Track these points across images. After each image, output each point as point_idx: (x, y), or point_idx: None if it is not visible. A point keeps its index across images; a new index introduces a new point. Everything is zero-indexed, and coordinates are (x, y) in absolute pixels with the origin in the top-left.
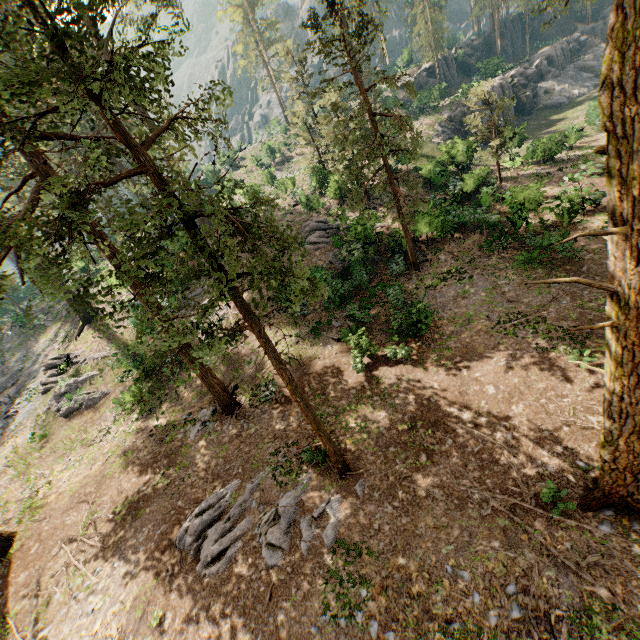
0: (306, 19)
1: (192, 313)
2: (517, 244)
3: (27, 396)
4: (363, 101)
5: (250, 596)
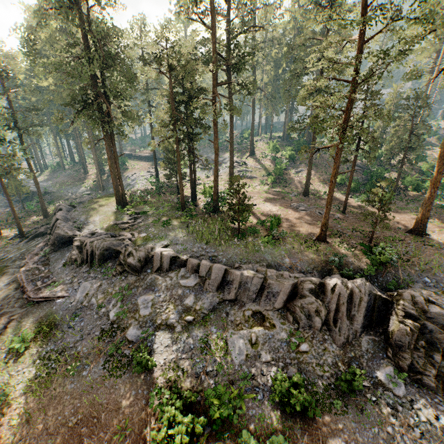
0: (408, 96)
1: (294, 170)
2: (442, 204)
3: (222, 167)
4: (411, 127)
5: (312, 216)
